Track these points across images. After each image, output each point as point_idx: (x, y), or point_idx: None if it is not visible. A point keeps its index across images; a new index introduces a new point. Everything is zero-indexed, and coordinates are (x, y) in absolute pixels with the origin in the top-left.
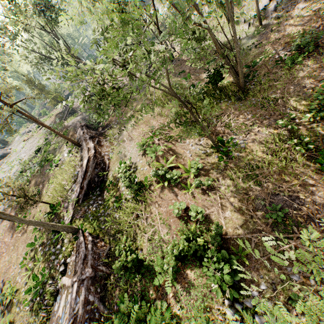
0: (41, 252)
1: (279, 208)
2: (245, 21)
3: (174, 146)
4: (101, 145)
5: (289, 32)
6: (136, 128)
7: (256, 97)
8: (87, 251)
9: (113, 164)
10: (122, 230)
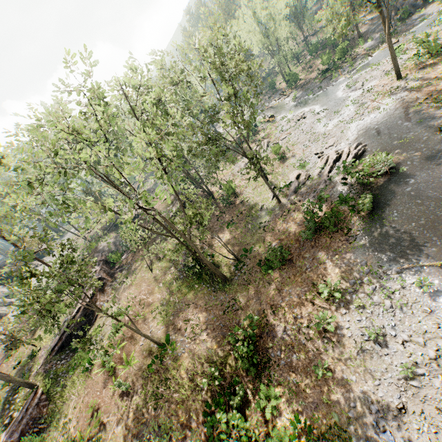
0: (6, 395)
1: None
2: (275, 188)
3: (138, 326)
4: (104, 289)
5: (288, 227)
6: (130, 288)
7: (231, 293)
8: (26, 413)
9: (99, 319)
10: (59, 402)
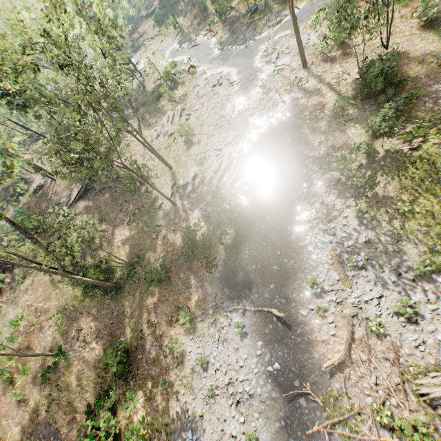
0: None
1: (35, 440)
2: (175, 184)
3: (35, 336)
4: (3, 288)
5: (176, 239)
6: (27, 292)
7: (121, 302)
8: None
9: None
10: None
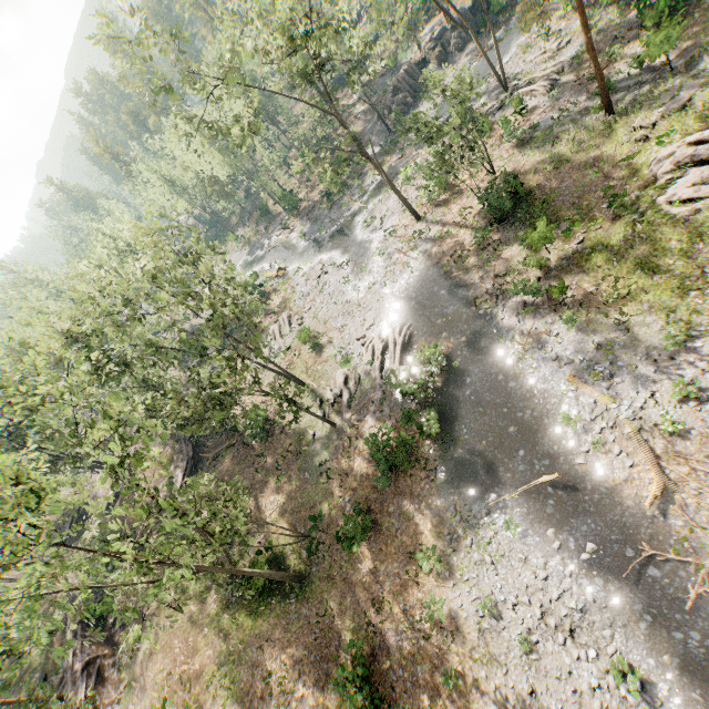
0: None
1: None
2: (322, 401)
3: None
4: (104, 677)
5: (358, 467)
6: (153, 658)
7: (315, 598)
8: None
9: None
10: None
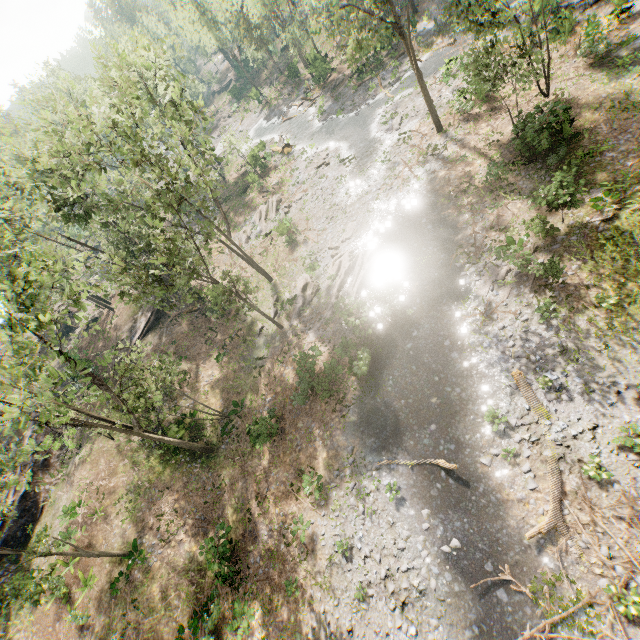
0: None
1: None
2: (278, 299)
3: (98, 528)
4: (50, 463)
5: (286, 374)
6: (83, 466)
7: (216, 470)
8: None
9: (47, 513)
10: None
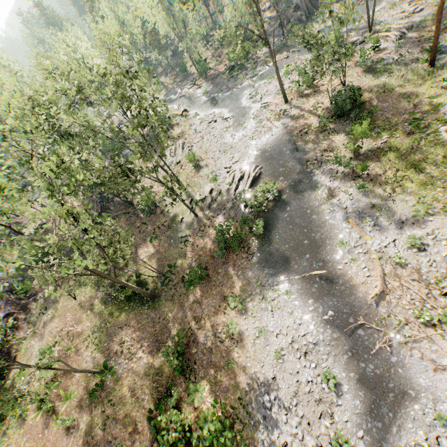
0: None
1: None
2: (192, 200)
3: (72, 359)
4: (18, 325)
5: (205, 243)
6: (52, 320)
7: (160, 309)
8: None
9: (20, 360)
10: None
